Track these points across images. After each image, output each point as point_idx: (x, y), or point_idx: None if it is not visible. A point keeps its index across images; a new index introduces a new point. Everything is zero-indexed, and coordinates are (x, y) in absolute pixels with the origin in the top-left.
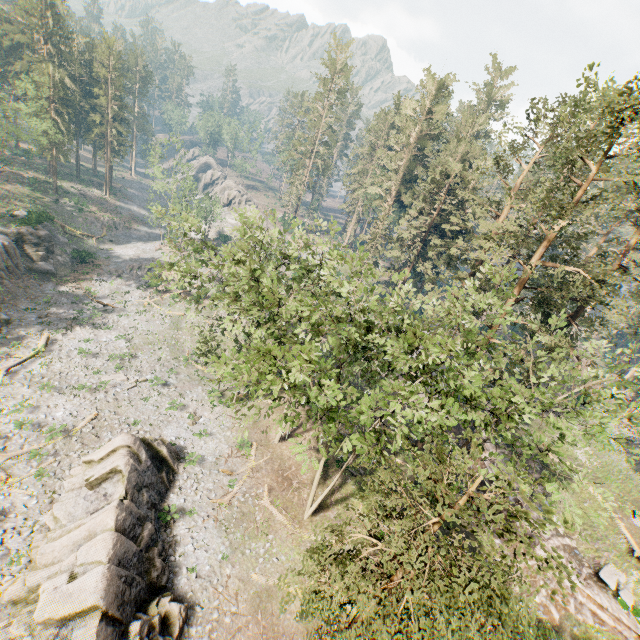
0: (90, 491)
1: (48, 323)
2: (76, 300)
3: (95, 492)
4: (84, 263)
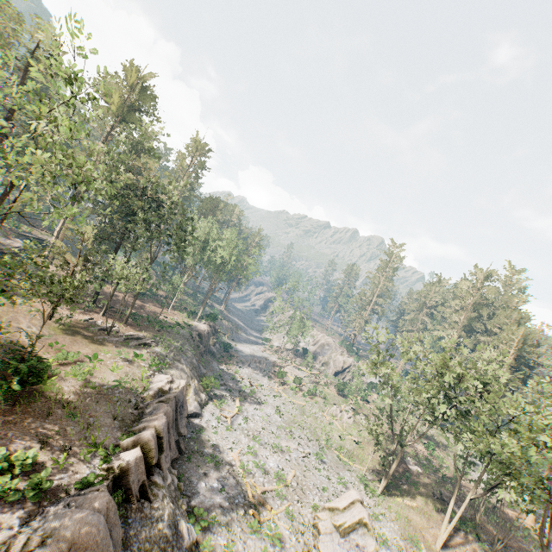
0: (341, 538)
1: (228, 390)
2: (234, 377)
3: (345, 540)
4: (226, 352)
